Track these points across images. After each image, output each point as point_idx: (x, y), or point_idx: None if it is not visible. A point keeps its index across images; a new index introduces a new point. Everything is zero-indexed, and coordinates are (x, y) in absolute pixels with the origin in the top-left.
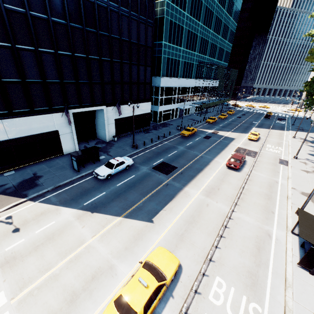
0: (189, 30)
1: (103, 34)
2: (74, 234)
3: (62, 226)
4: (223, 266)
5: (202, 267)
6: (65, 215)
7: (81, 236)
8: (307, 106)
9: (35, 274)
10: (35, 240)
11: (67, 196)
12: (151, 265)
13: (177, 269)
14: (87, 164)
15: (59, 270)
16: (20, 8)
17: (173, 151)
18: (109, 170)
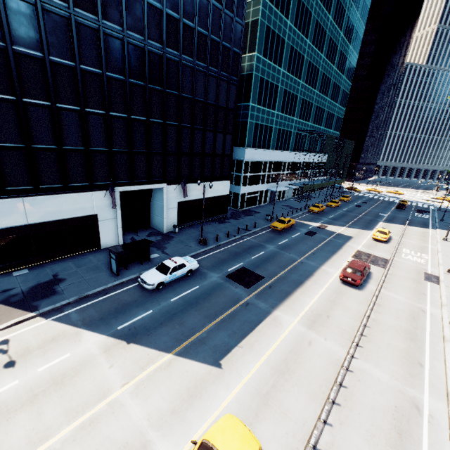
0: (286, 89)
1: (171, 93)
2: (96, 379)
3: (78, 363)
4: None
5: None
6: (88, 344)
7: (105, 382)
8: None
9: (21, 448)
10: (34, 383)
11: (95, 314)
12: (212, 449)
13: None
14: (132, 264)
15: (60, 443)
16: (69, 61)
17: (259, 252)
18: (161, 275)
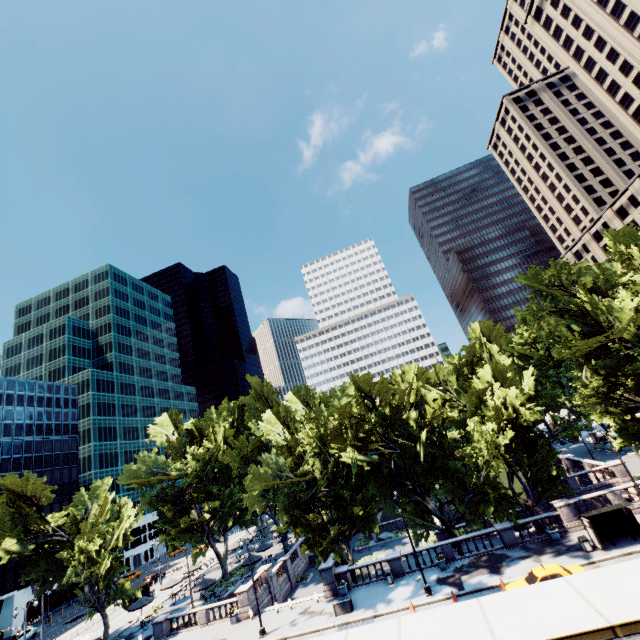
0: None
1: None
2: None
3: None
4: (86, 632)
5: (71, 638)
6: None
7: None
8: None
9: None
10: None
11: None
12: None
13: None
14: None
15: None
16: None
17: None
18: None
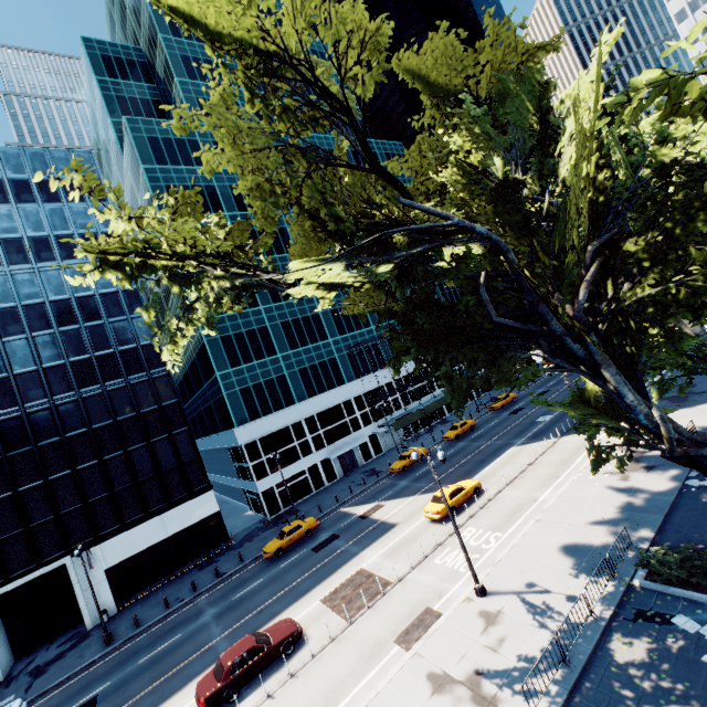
0: (286, 320)
1: (49, 443)
2: None
3: None
4: None
5: None
6: None
7: None
8: None
9: None
10: None
11: None
12: None
13: None
14: None
15: None
16: None
17: (171, 638)
18: None
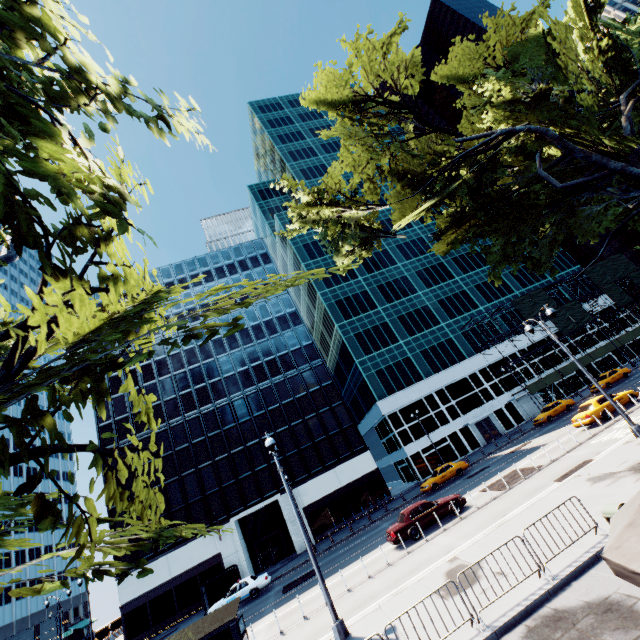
0: (401, 315)
1: (259, 414)
2: None
3: None
4: None
5: None
6: None
7: None
8: None
9: None
10: None
11: None
12: None
13: None
14: None
15: None
16: (186, 444)
17: (359, 539)
18: (221, 600)
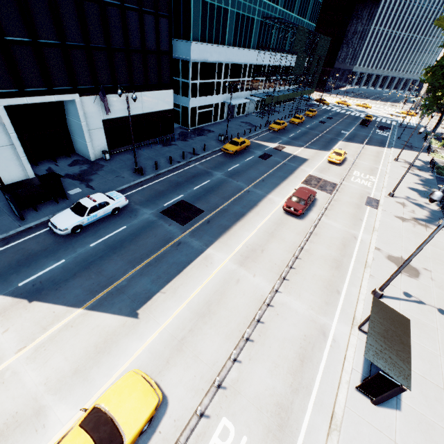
0: None
1: None
2: None
3: None
4: (238, 396)
5: (202, 401)
6: None
7: None
8: (425, 108)
9: None
10: None
11: None
12: (103, 414)
13: (154, 413)
14: (44, 204)
15: None
16: None
17: (204, 181)
18: (76, 217)
